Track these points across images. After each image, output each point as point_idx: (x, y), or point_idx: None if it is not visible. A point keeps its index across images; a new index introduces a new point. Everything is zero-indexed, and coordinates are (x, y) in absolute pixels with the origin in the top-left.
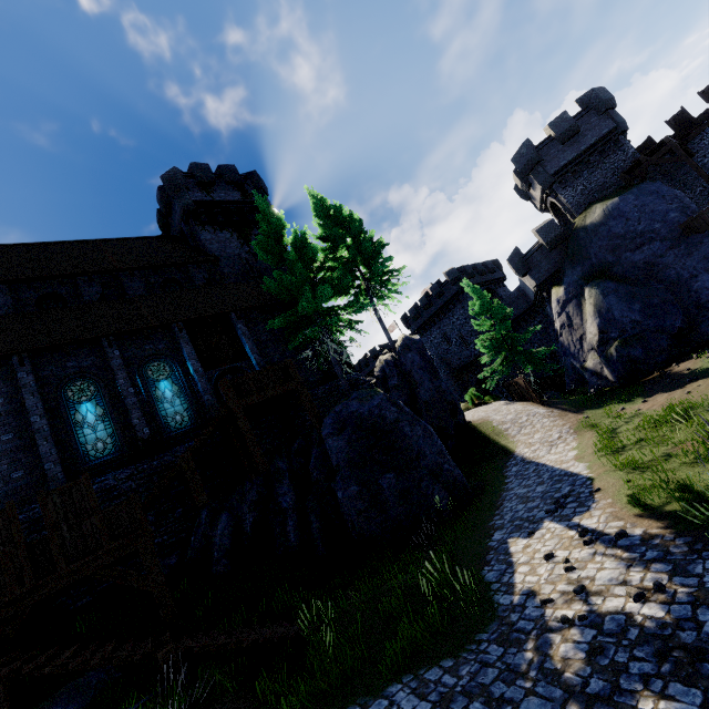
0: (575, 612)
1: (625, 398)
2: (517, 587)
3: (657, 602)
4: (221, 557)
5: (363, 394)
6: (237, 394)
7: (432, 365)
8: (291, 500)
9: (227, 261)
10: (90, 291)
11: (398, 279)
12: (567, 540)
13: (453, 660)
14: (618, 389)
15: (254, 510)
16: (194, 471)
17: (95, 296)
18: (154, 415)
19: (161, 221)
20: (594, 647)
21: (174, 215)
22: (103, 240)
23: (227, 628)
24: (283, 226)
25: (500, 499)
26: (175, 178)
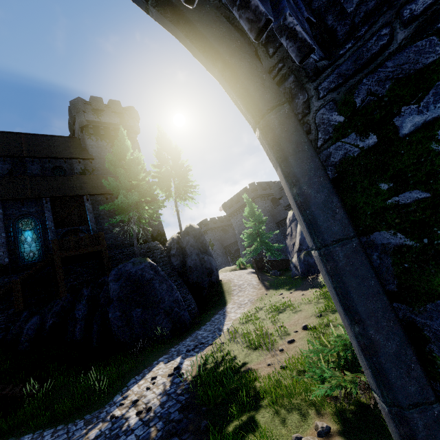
0: (120, 413)
1: (290, 287)
2: (127, 392)
3: (139, 417)
4: (25, 341)
5: (137, 261)
6: (61, 249)
7: (204, 244)
8: (82, 313)
9: (100, 160)
10: (3, 167)
11: (191, 192)
12: (169, 371)
13: (63, 426)
14: (298, 279)
15: (55, 316)
16: (19, 290)
17: (6, 171)
18: (15, 251)
19: (69, 126)
20: (100, 434)
21: (76, 125)
22: (26, 134)
23: (4, 383)
24: (122, 151)
25: (191, 334)
26: (77, 104)
